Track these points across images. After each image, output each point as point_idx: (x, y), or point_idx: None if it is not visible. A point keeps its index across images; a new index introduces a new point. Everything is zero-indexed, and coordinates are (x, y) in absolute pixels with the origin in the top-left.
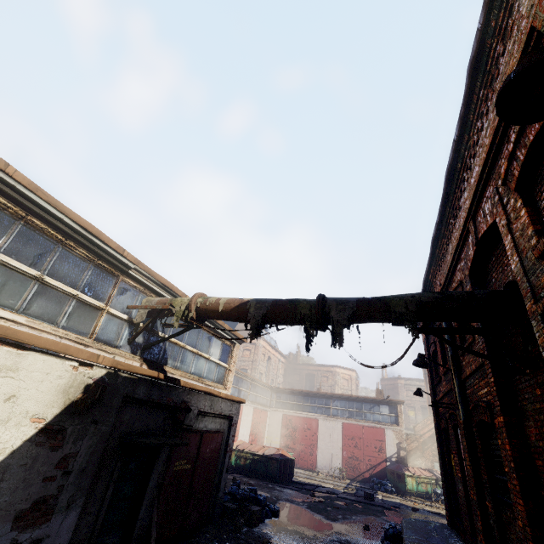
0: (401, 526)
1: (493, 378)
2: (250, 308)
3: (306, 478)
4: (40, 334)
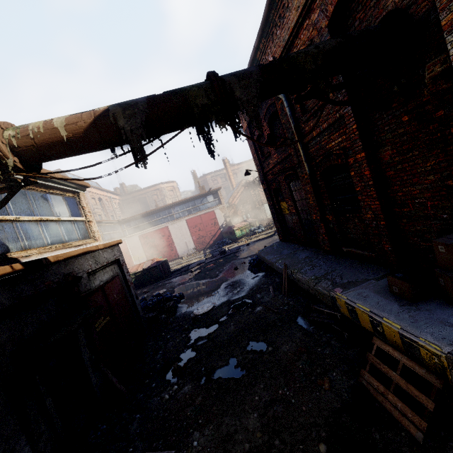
0: (259, 256)
1: (356, 125)
2: (116, 119)
3: (178, 265)
4: None
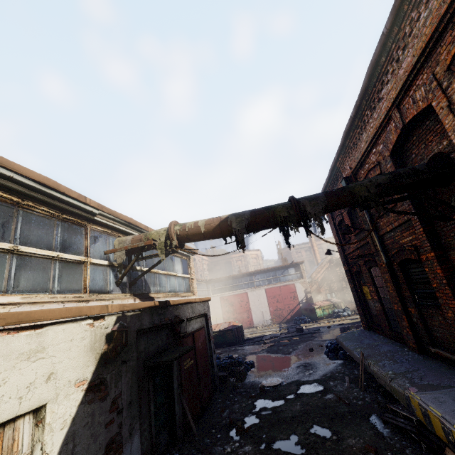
0: (337, 341)
1: (422, 228)
2: (231, 223)
3: (251, 334)
4: (42, 306)
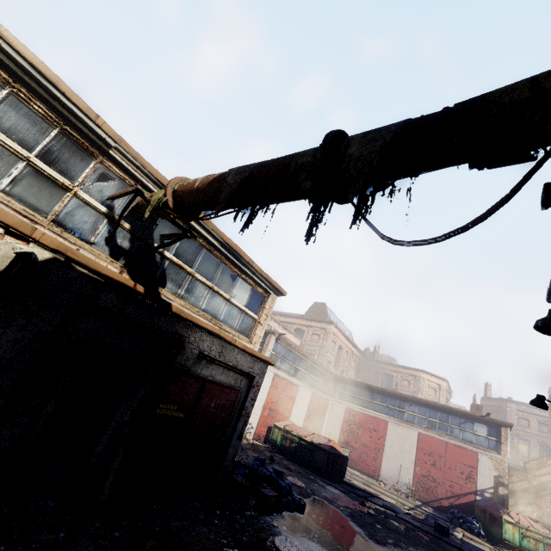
0: None
1: None
2: (229, 175)
3: (362, 482)
4: None
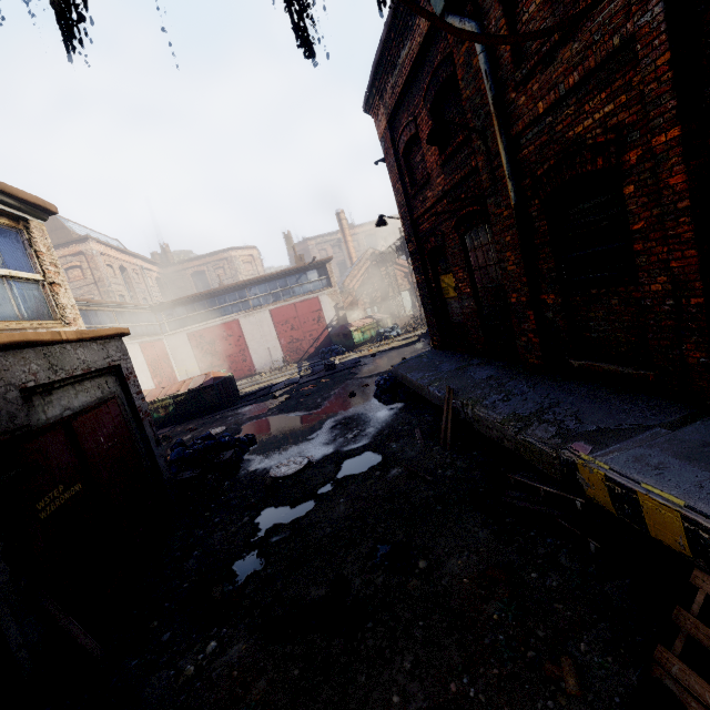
0: (395, 374)
1: (670, 54)
2: None
3: (252, 386)
4: None
